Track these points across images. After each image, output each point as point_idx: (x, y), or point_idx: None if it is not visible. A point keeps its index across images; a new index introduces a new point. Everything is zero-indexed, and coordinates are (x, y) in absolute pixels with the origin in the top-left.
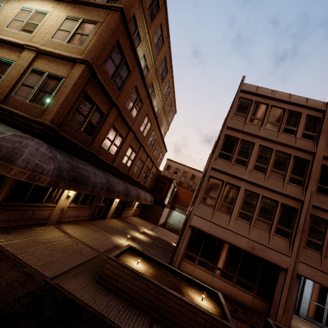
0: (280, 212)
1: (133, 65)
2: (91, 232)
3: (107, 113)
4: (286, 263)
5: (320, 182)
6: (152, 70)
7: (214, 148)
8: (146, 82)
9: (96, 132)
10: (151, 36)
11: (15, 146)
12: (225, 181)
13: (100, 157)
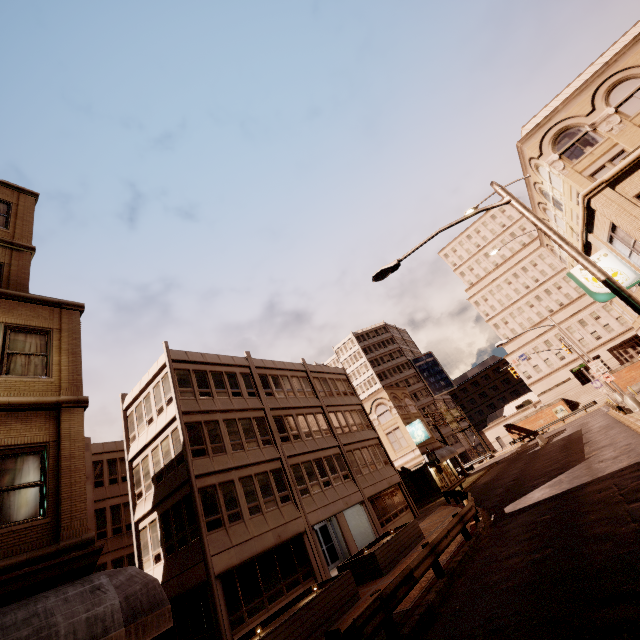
0: (274, 481)
1: None
2: None
3: None
4: (302, 525)
5: (279, 433)
6: None
7: (140, 450)
8: None
9: None
10: None
11: (142, 582)
12: (217, 484)
13: None
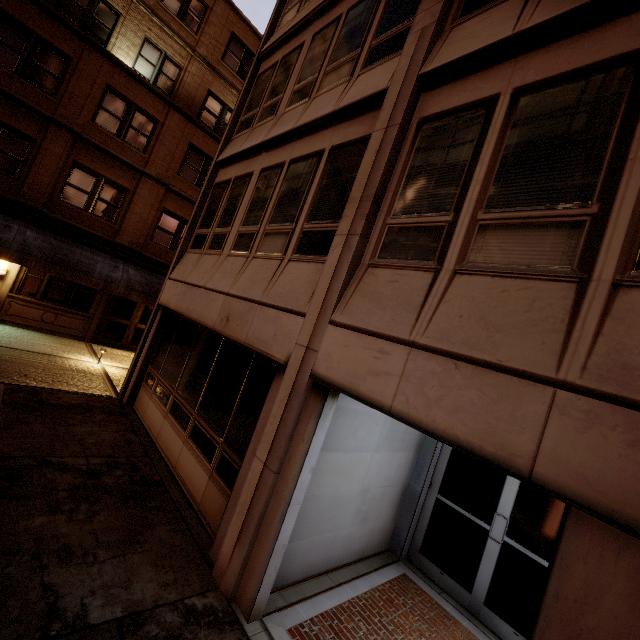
0: (321, 182)
1: (76, 48)
2: (44, 341)
3: (43, 138)
4: (287, 342)
5: None
6: (197, 67)
7: None
8: (141, 78)
9: (28, 171)
10: (152, 1)
11: None
12: (232, 179)
13: (57, 217)
